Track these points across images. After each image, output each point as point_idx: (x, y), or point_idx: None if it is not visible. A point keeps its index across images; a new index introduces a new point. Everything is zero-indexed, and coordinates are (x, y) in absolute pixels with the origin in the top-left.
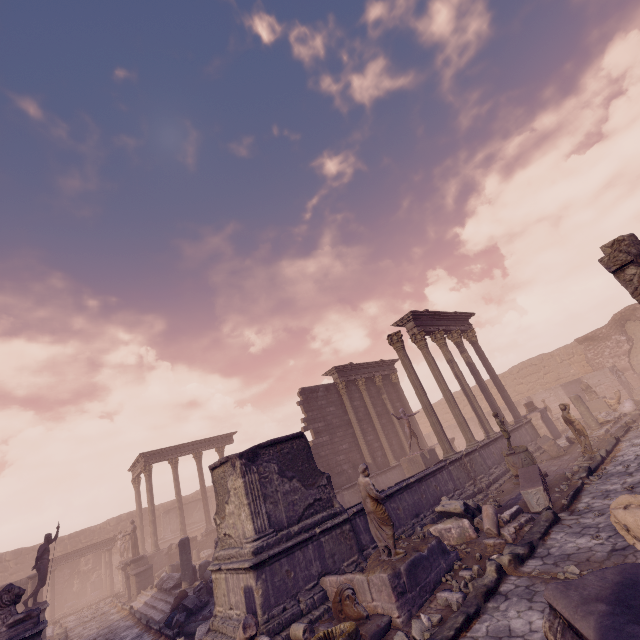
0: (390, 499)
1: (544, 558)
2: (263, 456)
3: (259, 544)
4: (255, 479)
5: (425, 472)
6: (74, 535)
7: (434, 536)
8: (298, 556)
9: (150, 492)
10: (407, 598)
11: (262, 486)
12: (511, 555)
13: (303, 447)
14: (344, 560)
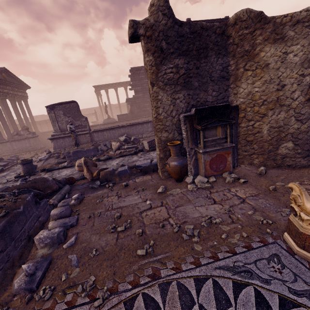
0: (113, 130)
1: (104, 162)
2: (57, 108)
3: (53, 134)
4: (53, 115)
5: (136, 123)
6: (90, 109)
7: (94, 146)
8: (66, 139)
9: (98, 101)
10: (71, 158)
11: (57, 118)
12: (96, 158)
13: (75, 106)
14: (84, 143)
